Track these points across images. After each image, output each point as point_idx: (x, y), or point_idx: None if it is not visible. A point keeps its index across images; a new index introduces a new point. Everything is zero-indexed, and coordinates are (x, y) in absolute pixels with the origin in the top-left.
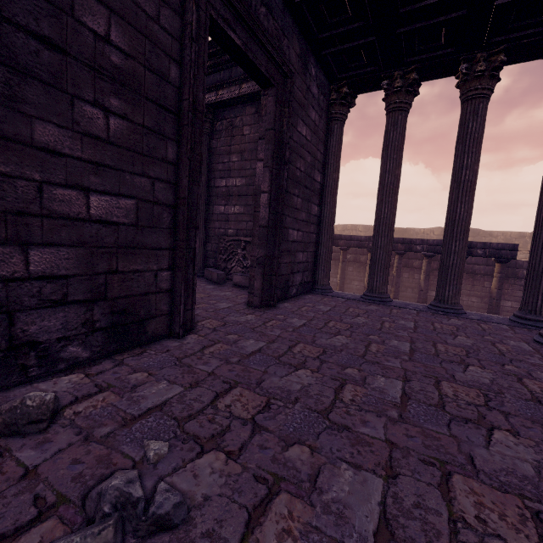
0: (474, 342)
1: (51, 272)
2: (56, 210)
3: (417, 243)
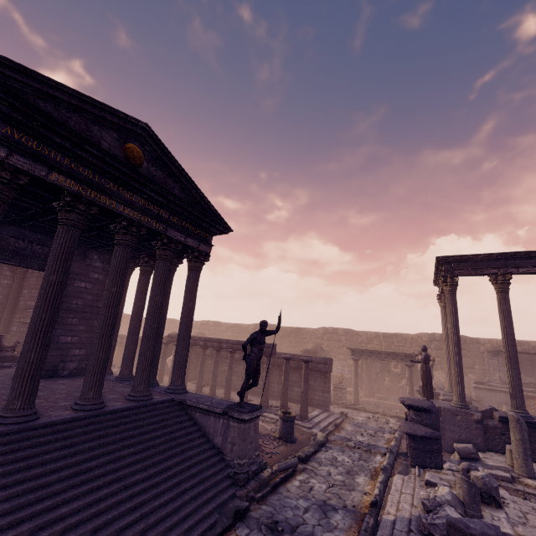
0: None
1: None
2: None
3: (224, 342)
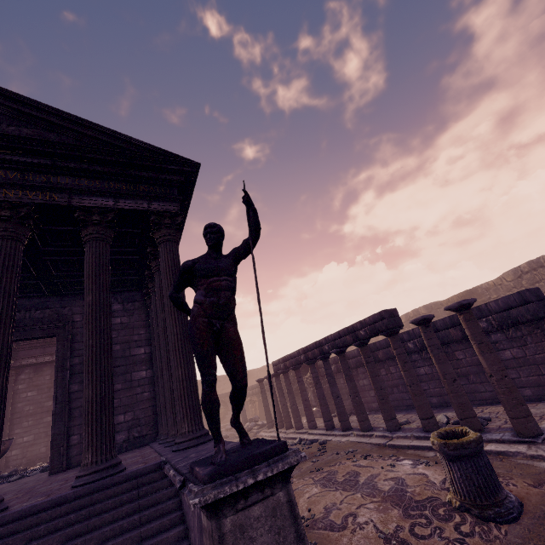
0: (51, 486)
1: None
2: None
3: (323, 342)
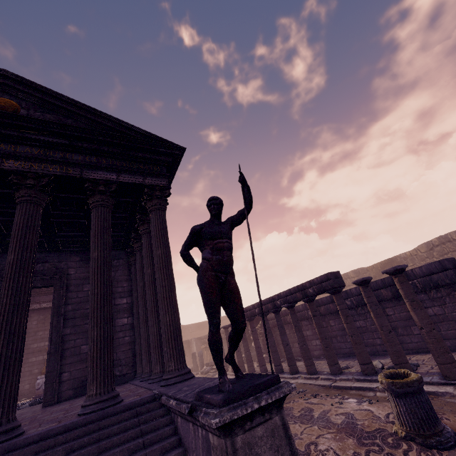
0: (54, 415)
1: None
2: None
3: (276, 298)
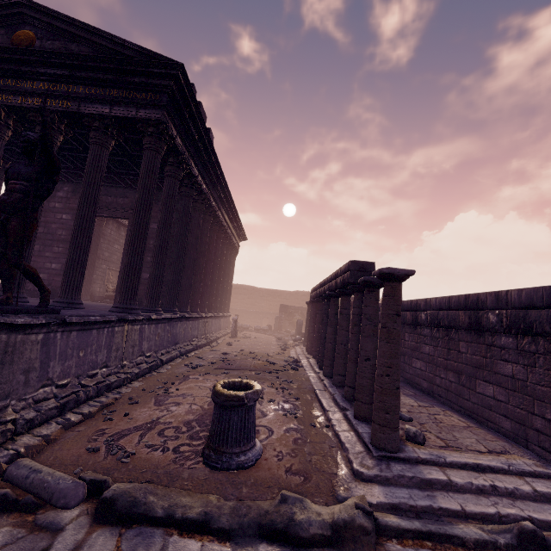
0: None
1: (43, 278)
2: (46, 267)
3: (326, 282)
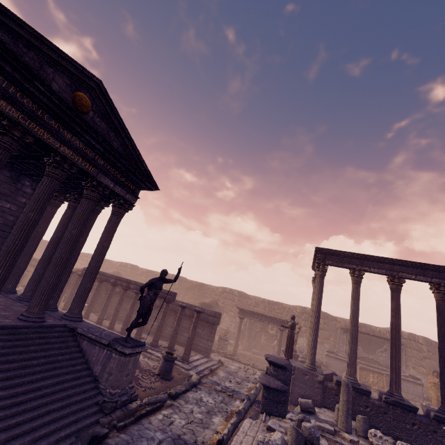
0: None
1: None
2: None
3: (133, 283)
